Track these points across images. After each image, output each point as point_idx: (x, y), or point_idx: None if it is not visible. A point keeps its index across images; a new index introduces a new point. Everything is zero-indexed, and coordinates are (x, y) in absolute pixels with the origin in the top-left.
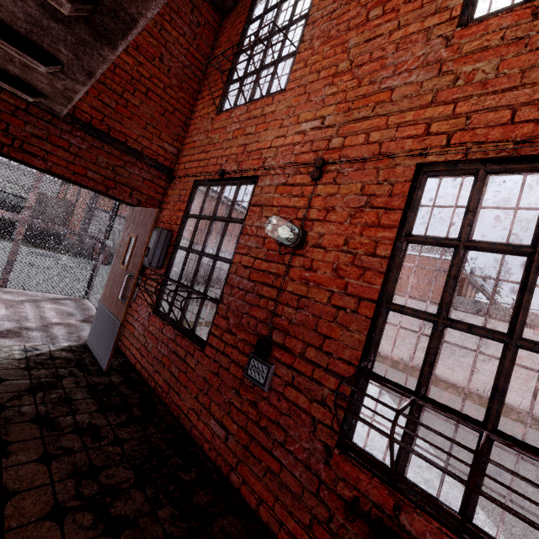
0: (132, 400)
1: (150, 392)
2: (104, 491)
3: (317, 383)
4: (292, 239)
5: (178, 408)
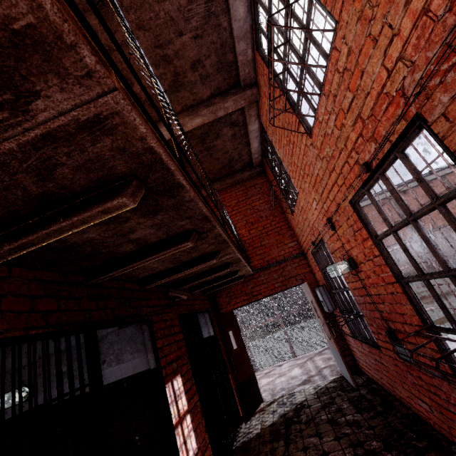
0: (375, 402)
1: (386, 394)
2: (367, 452)
3: (423, 347)
4: (348, 267)
5: (404, 400)
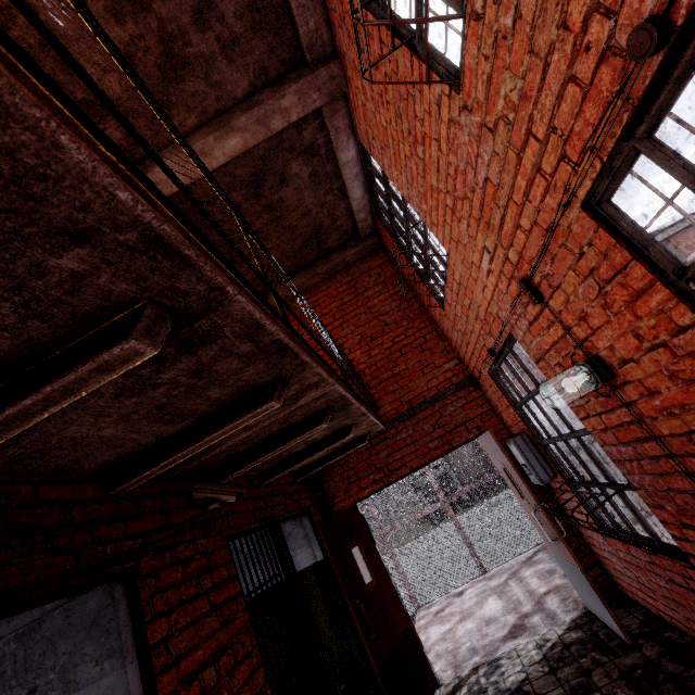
0: (692, 683)
1: None
2: None
3: None
4: (591, 379)
5: None
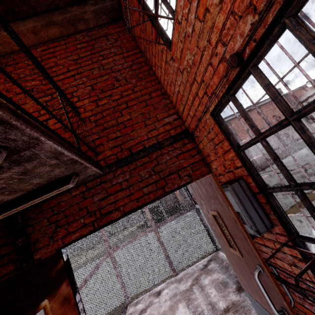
0: None
1: None
2: None
3: None
4: None
5: None
